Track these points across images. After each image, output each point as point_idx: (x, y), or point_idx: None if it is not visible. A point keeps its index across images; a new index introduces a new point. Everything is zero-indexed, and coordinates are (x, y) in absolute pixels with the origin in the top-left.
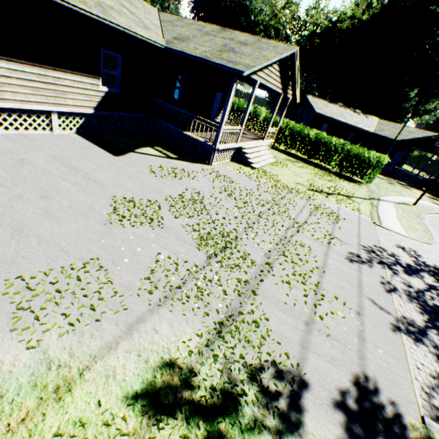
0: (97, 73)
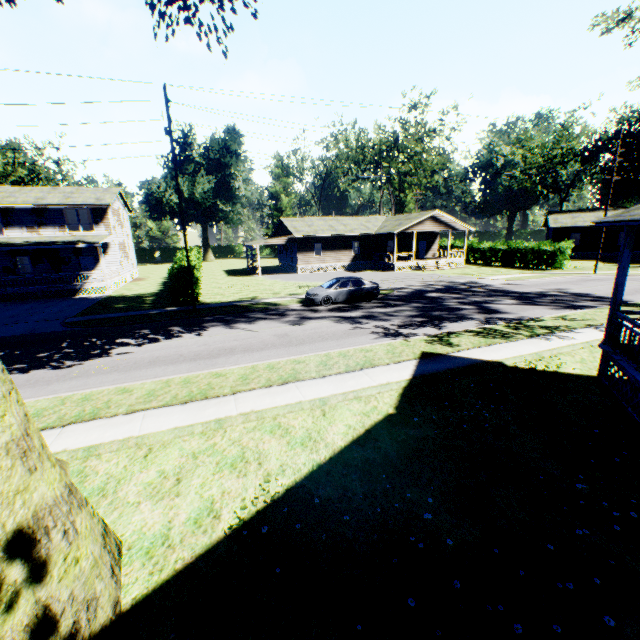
0: (351, 249)
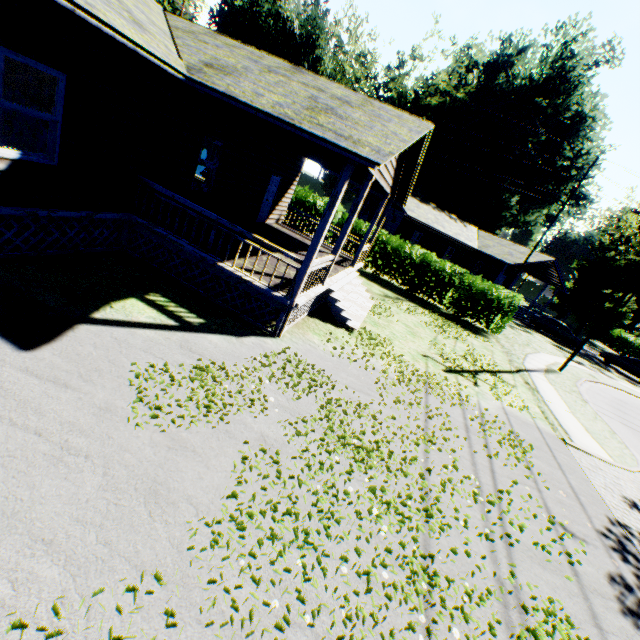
0: None
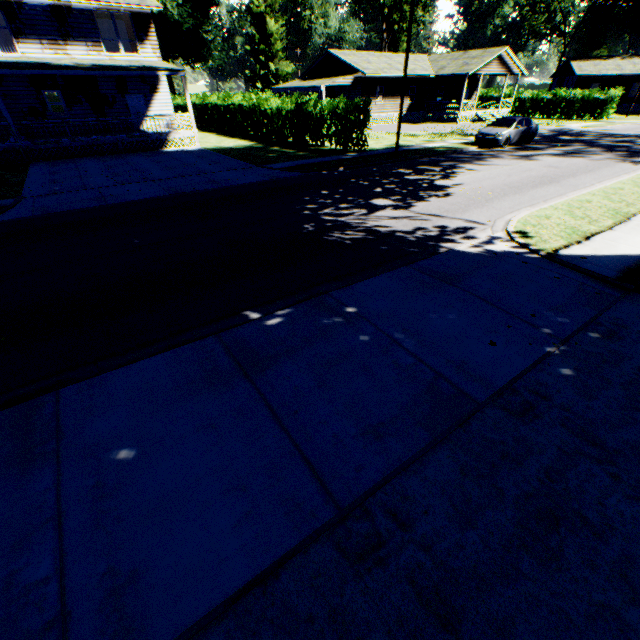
0: (407, 96)
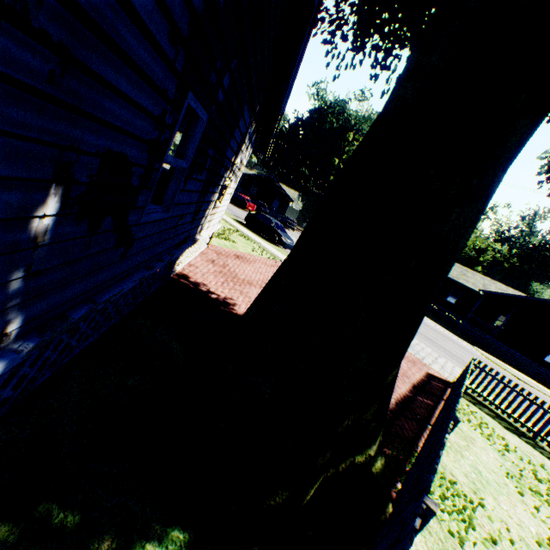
0: None
